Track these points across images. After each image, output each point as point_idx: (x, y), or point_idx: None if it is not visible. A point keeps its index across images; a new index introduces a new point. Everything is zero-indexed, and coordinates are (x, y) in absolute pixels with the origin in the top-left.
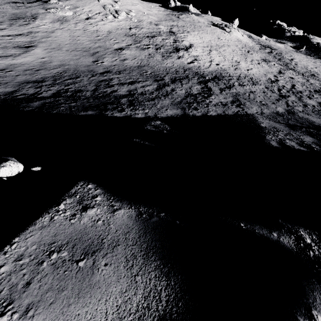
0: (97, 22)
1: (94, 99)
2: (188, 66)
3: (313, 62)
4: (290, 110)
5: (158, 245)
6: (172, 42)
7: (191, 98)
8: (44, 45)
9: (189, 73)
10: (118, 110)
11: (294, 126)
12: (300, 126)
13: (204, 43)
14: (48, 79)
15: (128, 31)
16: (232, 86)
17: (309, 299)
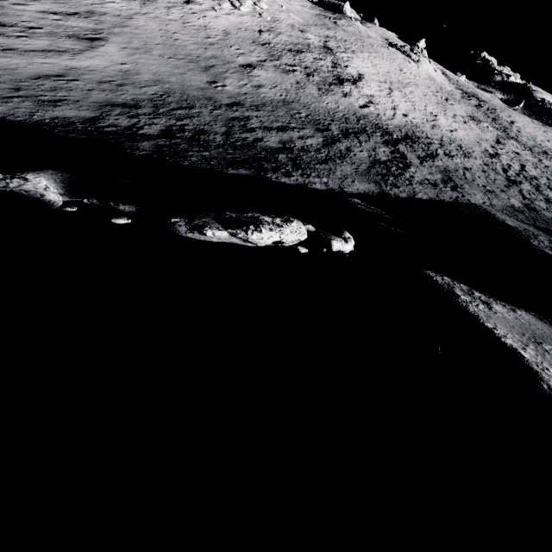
0: (204, 12)
1: (233, 149)
2: (362, 113)
3: (543, 131)
4: (529, 204)
5: None
6: (331, 67)
7: (382, 167)
8: (120, 40)
9: (367, 125)
10: (283, 173)
11: (548, 231)
12: None
13: (380, 76)
14: (144, 104)
15: (257, 36)
16: (435, 154)
17: None
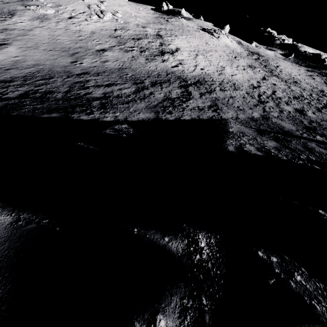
0: (80, 22)
1: (63, 101)
2: (172, 70)
3: (297, 69)
4: (265, 115)
5: (10, 254)
6: (158, 46)
7: (168, 102)
8: (20, 43)
9: (172, 77)
10: (86, 113)
11: (264, 131)
12: (269, 131)
13: (191, 48)
14: (17, 79)
15: (113, 33)
16: (213, 90)
17: (163, 303)
